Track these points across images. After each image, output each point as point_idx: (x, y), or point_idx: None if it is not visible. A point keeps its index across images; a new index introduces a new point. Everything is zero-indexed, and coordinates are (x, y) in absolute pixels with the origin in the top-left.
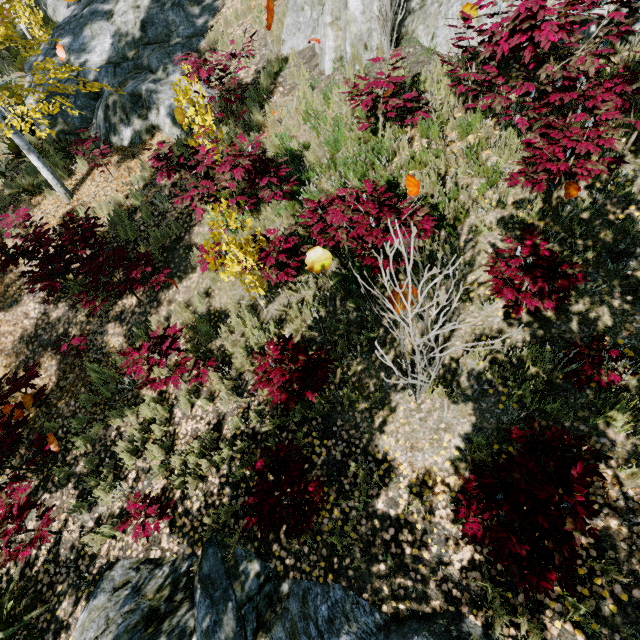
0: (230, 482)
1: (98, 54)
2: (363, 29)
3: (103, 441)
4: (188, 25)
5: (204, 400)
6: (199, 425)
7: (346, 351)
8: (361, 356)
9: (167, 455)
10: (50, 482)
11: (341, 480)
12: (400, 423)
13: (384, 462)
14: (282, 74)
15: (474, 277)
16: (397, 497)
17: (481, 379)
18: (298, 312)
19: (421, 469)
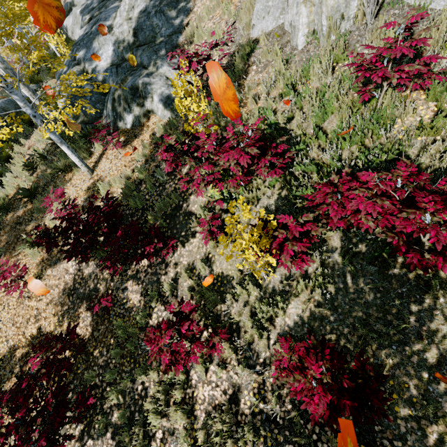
0: None
1: (104, 59)
2: (340, 0)
3: (131, 394)
4: (168, 26)
5: (219, 370)
6: (215, 392)
7: (371, 340)
8: (390, 347)
9: (188, 419)
10: (92, 428)
11: None
12: None
13: None
14: (254, 54)
15: None
16: None
17: None
18: (303, 286)
19: None
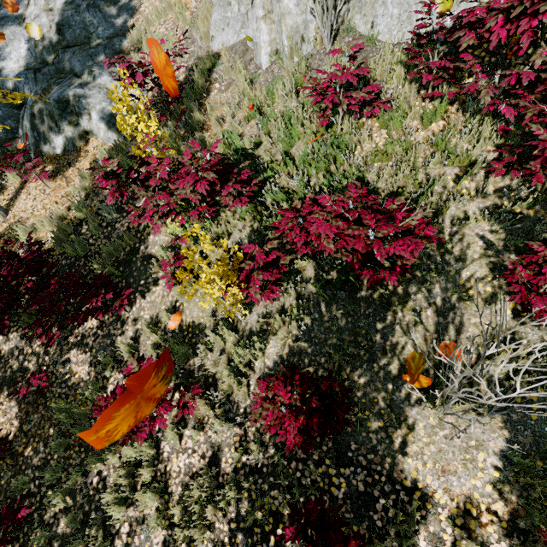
0: (241, 527)
1: (14, 60)
2: (298, 21)
3: (84, 490)
4: (107, 26)
5: (194, 432)
6: (192, 459)
7: (345, 364)
8: (361, 367)
9: (161, 499)
10: None
11: (370, 515)
12: (423, 443)
13: (415, 490)
14: (216, 70)
15: (469, 273)
16: (440, 532)
17: (503, 386)
18: (281, 322)
19: (460, 496)
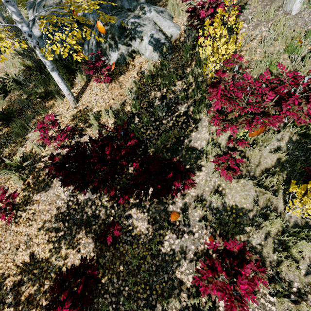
0: None
1: None
2: None
3: None
4: None
5: None
6: None
7: None
8: None
9: None
10: None
11: None
12: None
13: None
14: (243, 13)
15: None
16: None
17: None
18: None
19: None
